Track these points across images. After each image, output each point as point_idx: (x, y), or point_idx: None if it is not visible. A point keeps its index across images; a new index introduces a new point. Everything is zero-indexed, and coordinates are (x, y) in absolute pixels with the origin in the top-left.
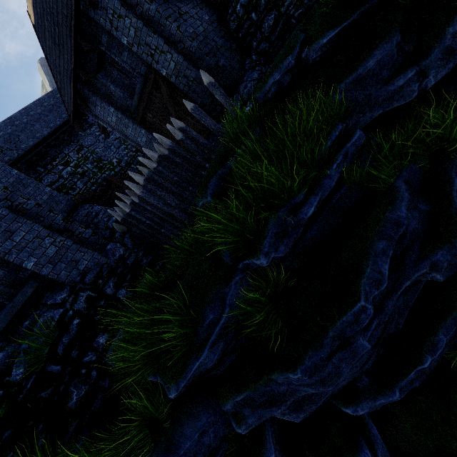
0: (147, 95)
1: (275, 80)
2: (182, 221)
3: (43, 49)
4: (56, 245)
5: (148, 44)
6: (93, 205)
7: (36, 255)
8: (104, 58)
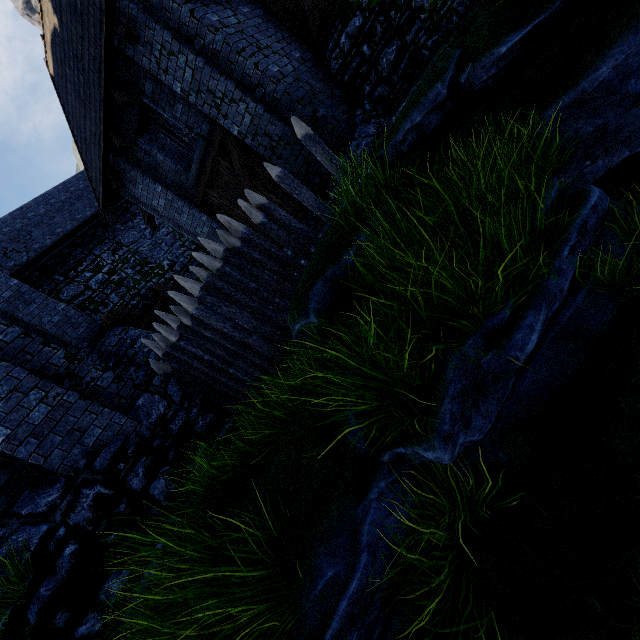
0: (210, 165)
1: (413, 123)
2: (263, 354)
3: (64, 109)
4: (47, 404)
5: (211, 91)
6: (128, 328)
7: (10, 424)
8: (149, 116)
